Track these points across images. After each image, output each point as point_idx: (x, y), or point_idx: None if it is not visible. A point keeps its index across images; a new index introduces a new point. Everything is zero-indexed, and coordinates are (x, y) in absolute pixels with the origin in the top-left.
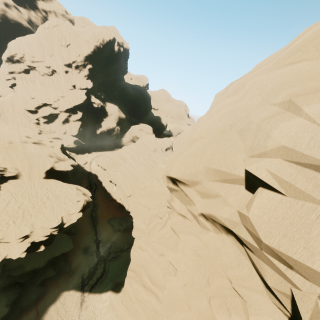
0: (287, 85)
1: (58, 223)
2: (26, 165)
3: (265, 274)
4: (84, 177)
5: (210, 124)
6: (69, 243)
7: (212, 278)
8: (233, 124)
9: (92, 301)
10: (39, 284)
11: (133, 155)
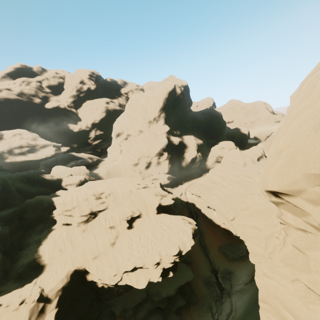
0: None
1: (177, 251)
2: (143, 205)
3: None
4: (183, 208)
5: (291, 132)
6: (189, 272)
7: None
8: (317, 126)
9: None
10: (175, 311)
11: (222, 175)
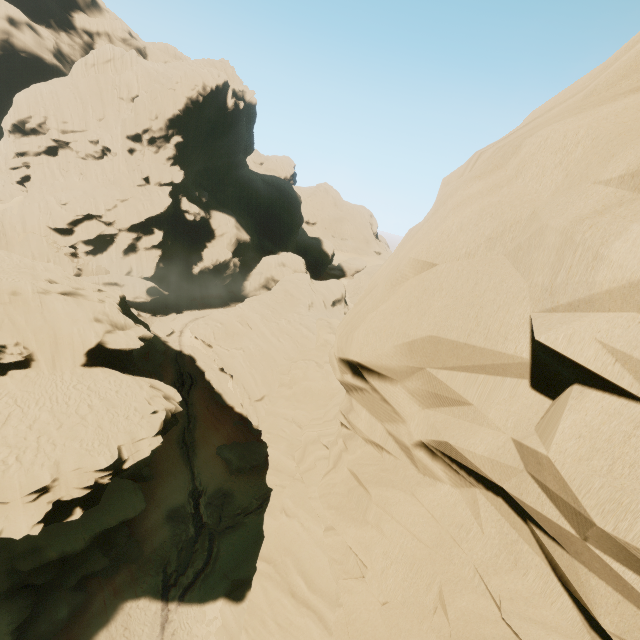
0: (634, 136)
1: (112, 459)
2: (47, 339)
3: (594, 599)
4: (167, 362)
5: (440, 239)
6: (137, 499)
7: (450, 592)
8: (496, 237)
9: (185, 621)
10: (75, 586)
11: (266, 315)
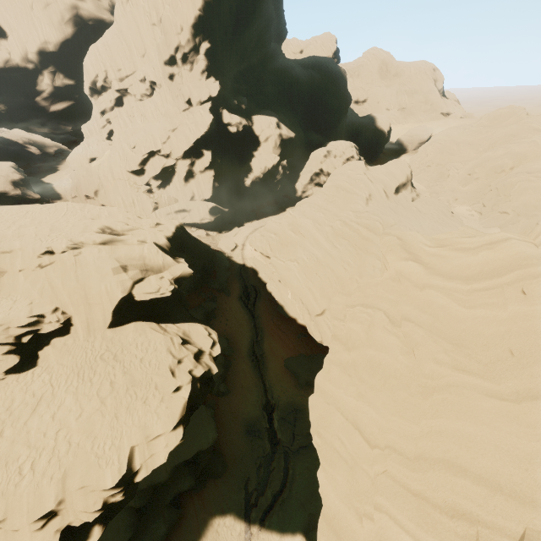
0: None
1: (118, 475)
2: (80, 300)
3: None
4: (233, 278)
5: None
6: (209, 428)
7: None
8: None
9: None
10: (170, 502)
11: (318, 219)
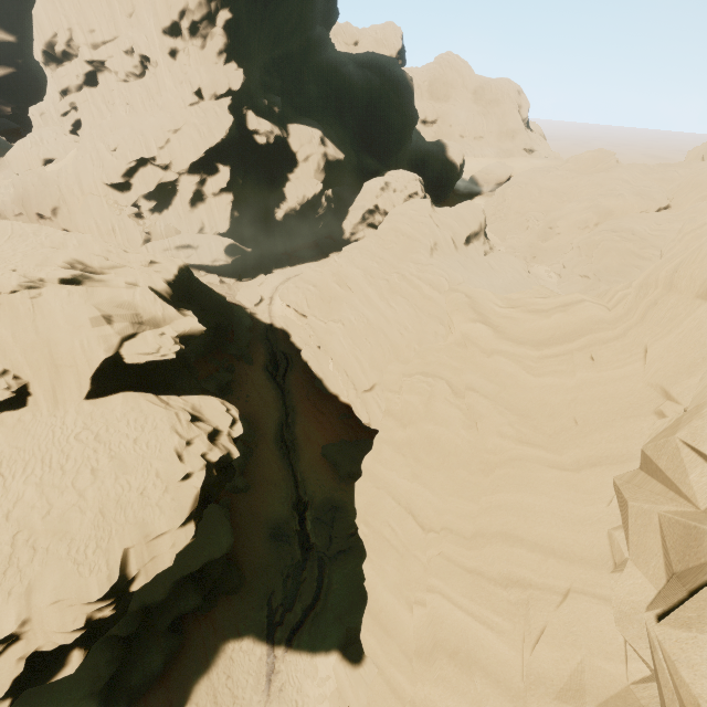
0: None
1: (107, 584)
2: (42, 360)
3: None
4: (257, 341)
5: None
6: (223, 532)
7: None
8: None
9: (293, 674)
10: (169, 627)
11: (371, 270)
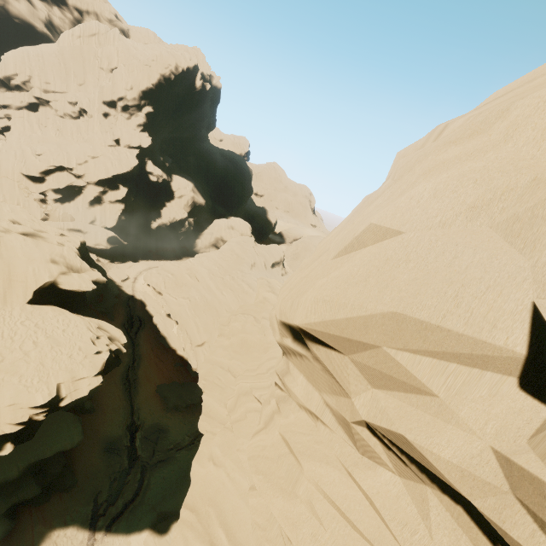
0: None
1: (49, 397)
2: (1, 275)
3: None
4: (120, 305)
5: (408, 205)
6: (76, 431)
7: None
8: (482, 206)
9: None
10: (4, 514)
11: (213, 270)
